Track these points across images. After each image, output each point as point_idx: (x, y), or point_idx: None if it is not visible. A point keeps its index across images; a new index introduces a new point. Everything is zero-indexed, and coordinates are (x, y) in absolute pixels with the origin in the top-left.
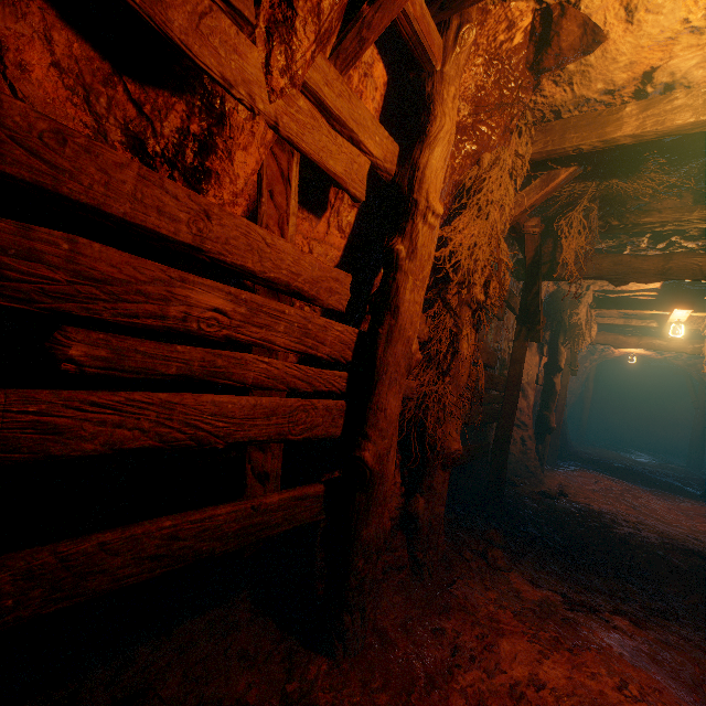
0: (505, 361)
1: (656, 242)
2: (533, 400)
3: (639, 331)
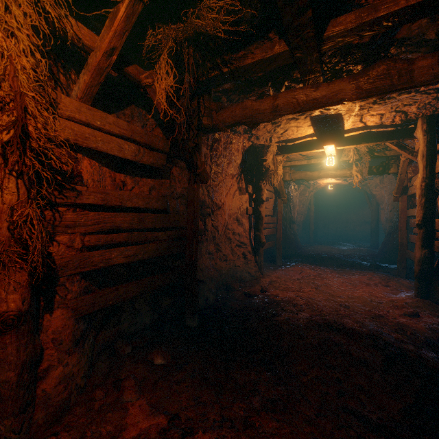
0: (205, 202)
1: (278, 89)
2: (248, 226)
3: (324, 167)
